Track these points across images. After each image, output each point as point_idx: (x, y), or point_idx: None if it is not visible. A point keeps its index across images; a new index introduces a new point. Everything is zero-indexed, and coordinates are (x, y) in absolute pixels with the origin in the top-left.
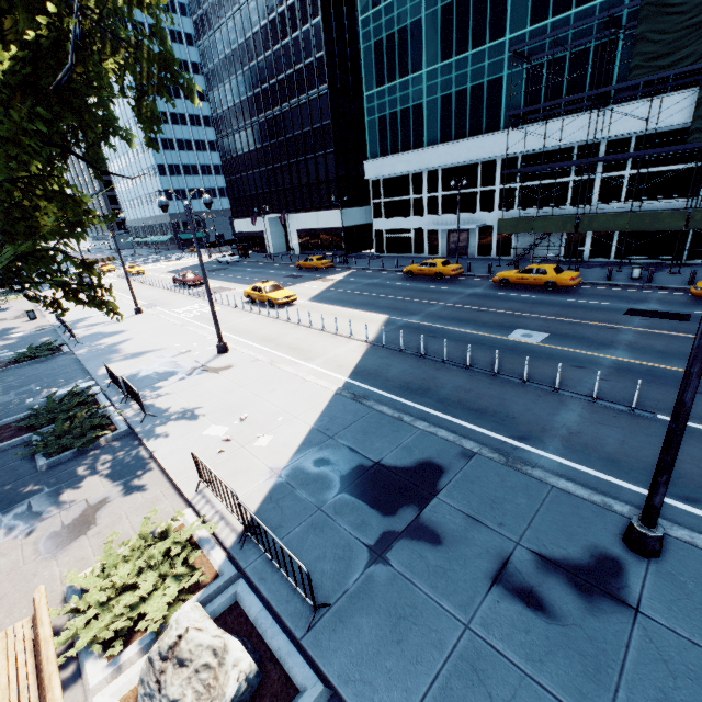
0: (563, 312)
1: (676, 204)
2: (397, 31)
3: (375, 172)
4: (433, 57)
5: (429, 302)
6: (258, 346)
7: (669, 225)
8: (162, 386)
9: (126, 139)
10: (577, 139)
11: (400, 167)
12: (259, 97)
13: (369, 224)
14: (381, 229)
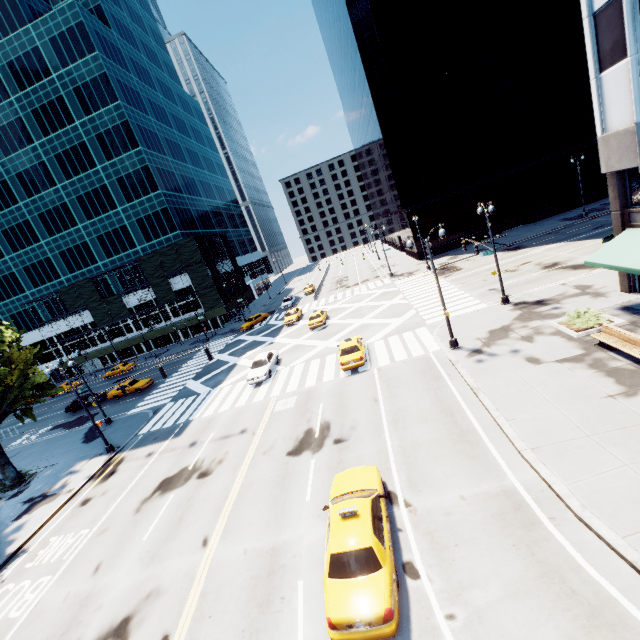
0: (55, 403)
1: (123, 338)
2: None
3: None
4: None
5: (6, 421)
6: None
7: (112, 351)
8: None
9: None
10: (78, 324)
11: None
12: None
13: None
14: None
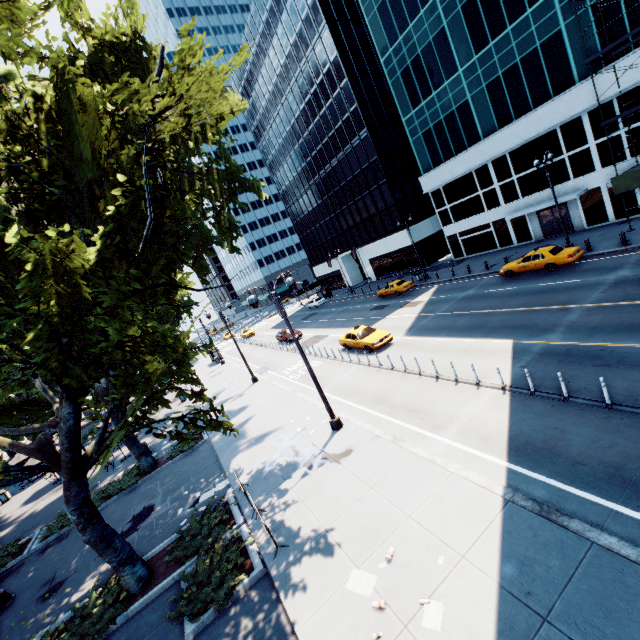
0: None
1: None
2: (421, 52)
3: (433, 184)
4: (466, 54)
5: (559, 307)
6: (370, 411)
7: None
8: (287, 489)
9: (219, 244)
10: None
11: (459, 169)
12: (311, 163)
13: (437, 232)
14: (453, 234)
